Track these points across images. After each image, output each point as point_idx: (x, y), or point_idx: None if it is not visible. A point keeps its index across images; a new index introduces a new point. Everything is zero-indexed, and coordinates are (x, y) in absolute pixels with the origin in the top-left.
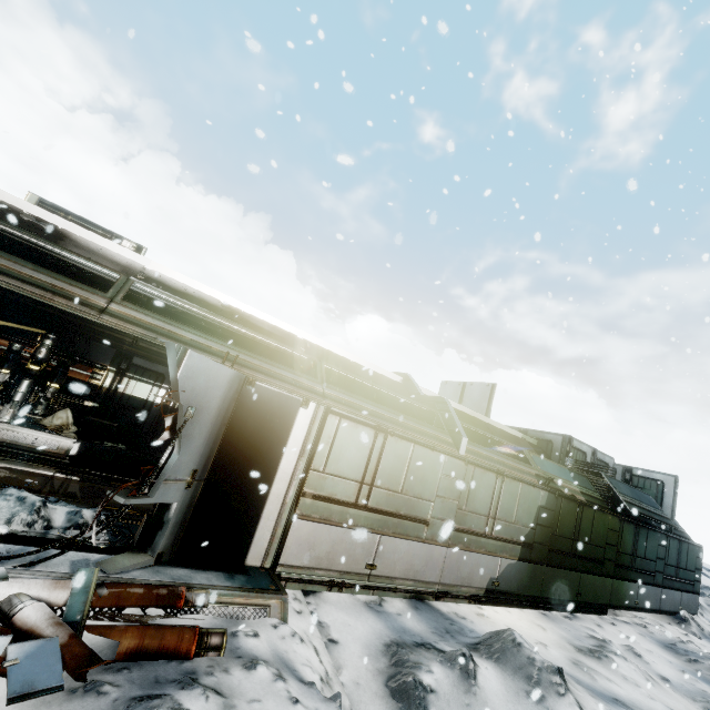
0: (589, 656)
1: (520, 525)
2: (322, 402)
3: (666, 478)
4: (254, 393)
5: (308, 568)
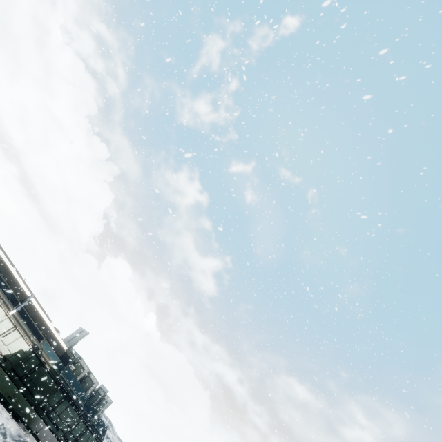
0: None
1: (8, 349)
2: None
3: (109, 401)
4: None
5: None
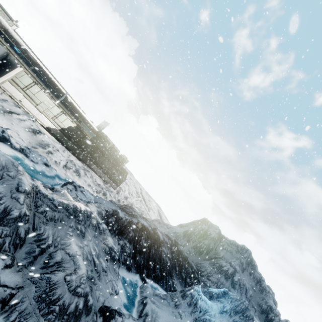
0: (53, 140)
1: (63, 125)
2: (25, 70)
3: (127, 161)
4: (11, 58)
5: (7, 90)
